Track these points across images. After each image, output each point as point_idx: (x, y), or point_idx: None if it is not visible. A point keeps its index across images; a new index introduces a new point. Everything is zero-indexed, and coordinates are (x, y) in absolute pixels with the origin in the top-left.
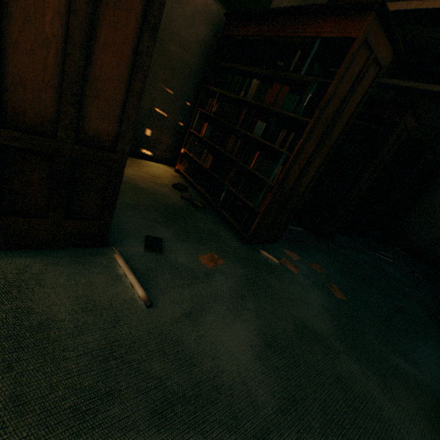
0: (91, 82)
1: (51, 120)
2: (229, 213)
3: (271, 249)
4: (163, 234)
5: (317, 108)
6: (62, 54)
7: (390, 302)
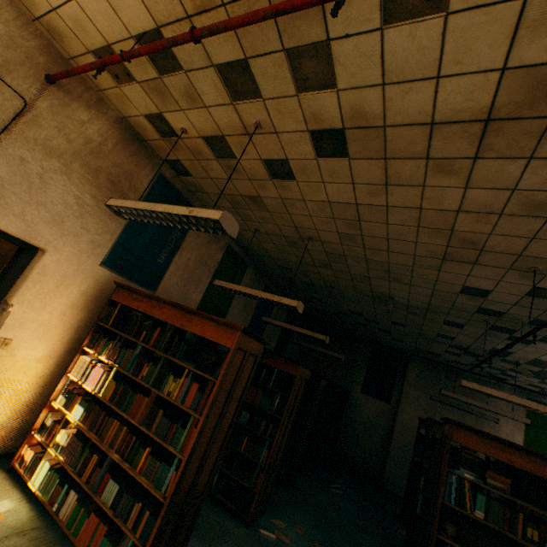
0: (206, 462)
1: (186, 492)
2: (224, 495)
3: (264, 523)
4: (194, 546)
5: (283, 409)
6: (202, 456)
7: (352, 542)
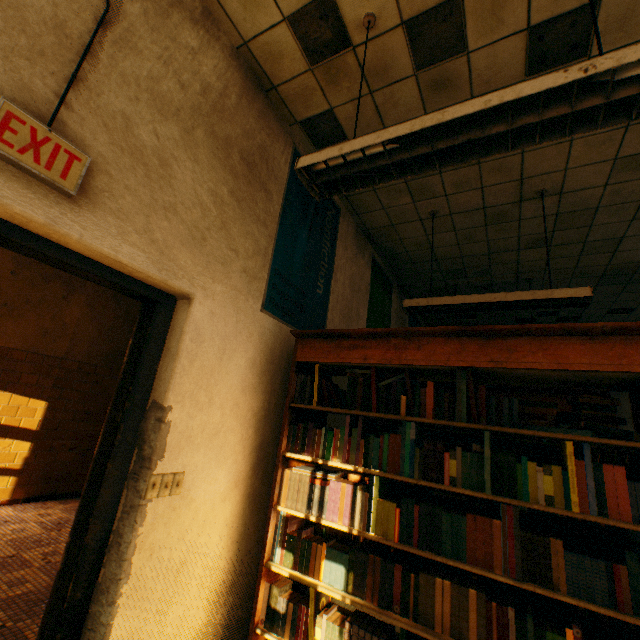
0: None
1: None
2: None
3: None
4: None
5: None
6: None
7: None
